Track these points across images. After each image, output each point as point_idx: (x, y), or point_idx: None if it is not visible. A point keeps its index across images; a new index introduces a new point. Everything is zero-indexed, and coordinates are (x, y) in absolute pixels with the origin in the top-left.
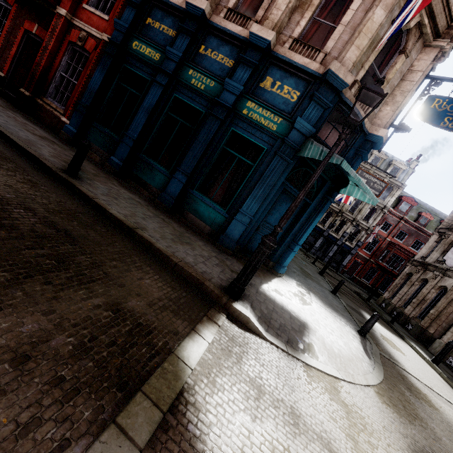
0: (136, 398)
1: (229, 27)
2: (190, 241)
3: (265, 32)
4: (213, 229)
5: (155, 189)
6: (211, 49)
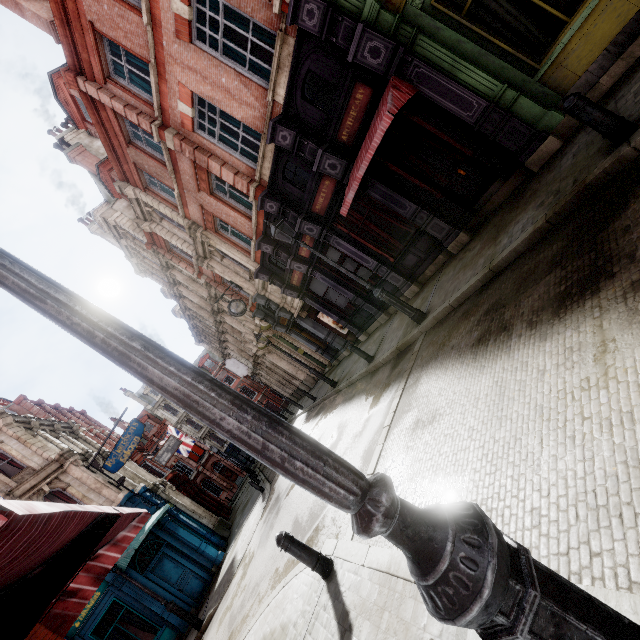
0: None
1: None
2: None
3: None
4: (175, 639)
5: None
6: None
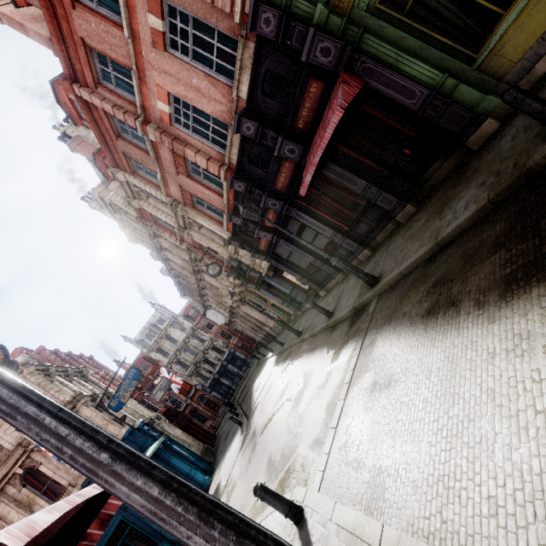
0: None
1: None
2: None
3: None
4: None
5: None
6: None
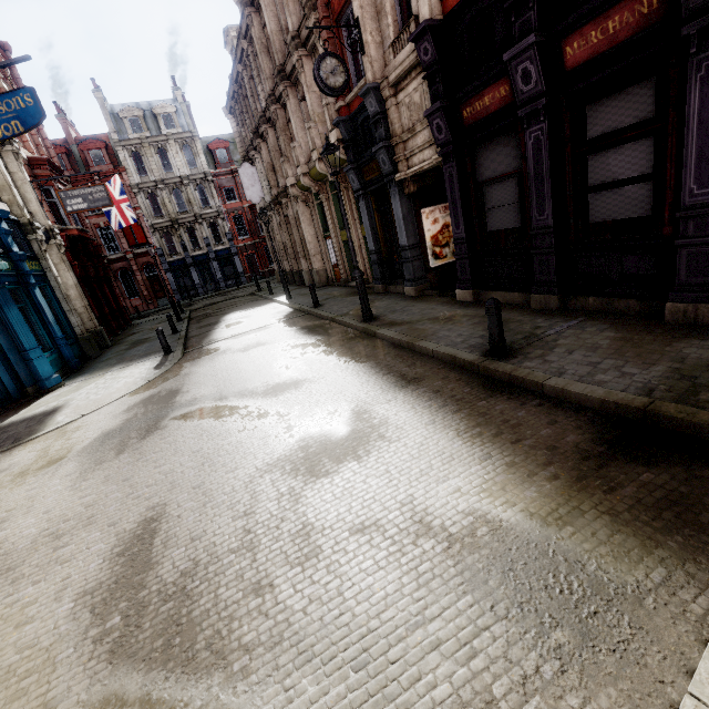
0: None
1: None
2: None
3: None
4: None
5: None
6: None
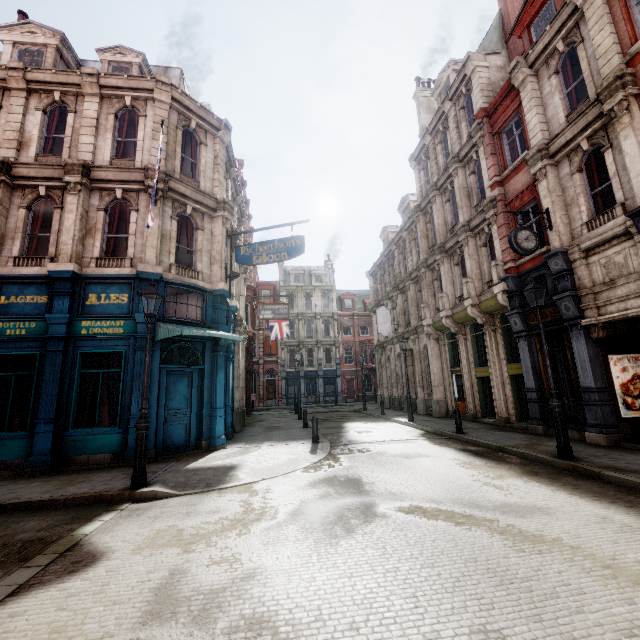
0: (36, 557)
1: (25, 272)
2: (85, 479)
3: (63, 266)
4: (115, 453)
5: (18, 460)
6: (15, 296)
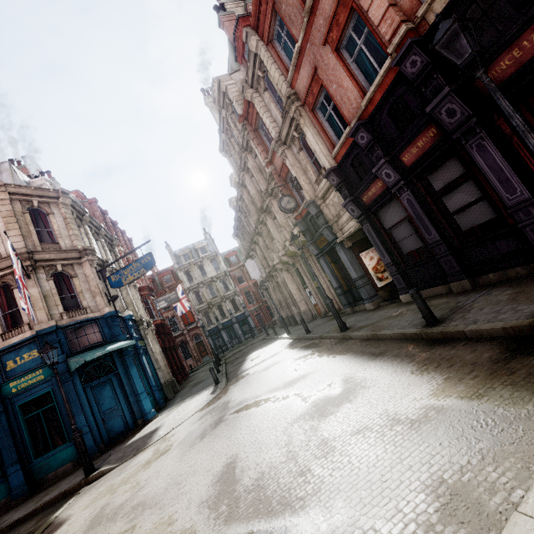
0: None
1: None
2: (56, 487)
3: None
4: (74, 460)
5: (3, 500)
6: None
